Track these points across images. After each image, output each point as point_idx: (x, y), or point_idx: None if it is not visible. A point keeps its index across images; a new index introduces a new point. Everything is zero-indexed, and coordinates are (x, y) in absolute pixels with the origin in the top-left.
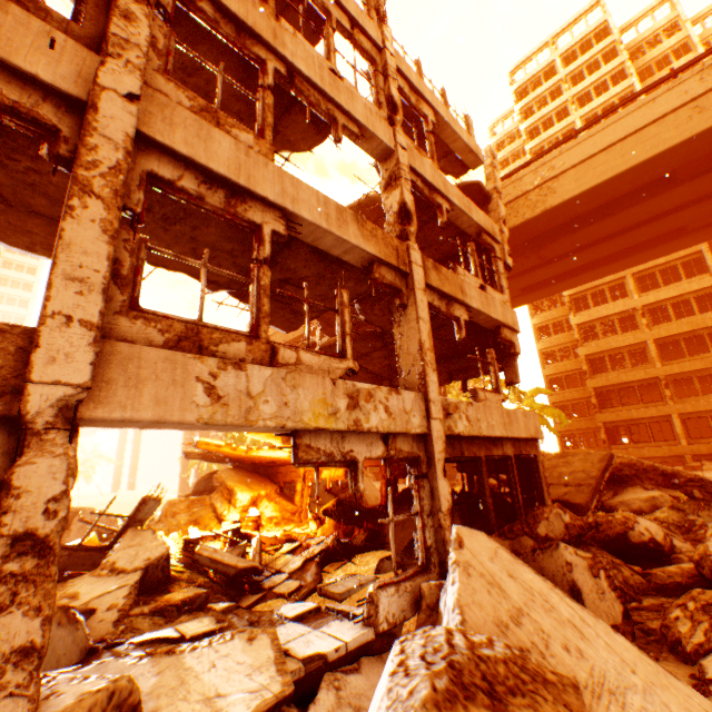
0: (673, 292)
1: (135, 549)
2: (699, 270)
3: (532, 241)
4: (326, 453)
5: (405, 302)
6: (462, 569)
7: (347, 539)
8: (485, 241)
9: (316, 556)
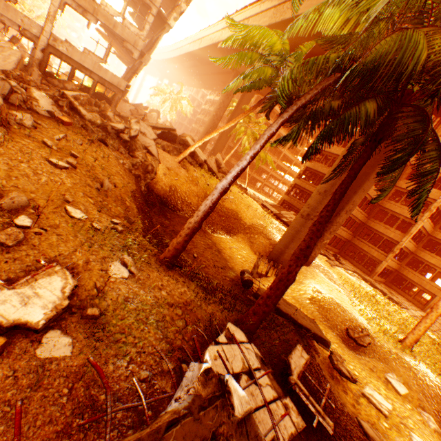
0: None
1: (4, 44)
2: None
3: (294, 46)
4: None
5: None
6: (1, 47)
7: None
8: (145, 2)
9: None
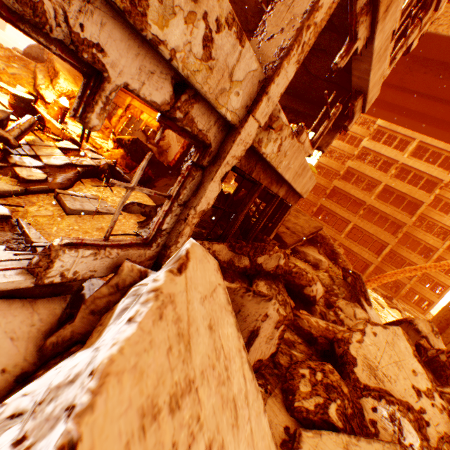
0: (423, 168)
1: None
2: (444, 167)
3: (412, 61)
4: None
5: None
6: (157, 306)
7: (123, 171)
8: None
9: (82, 167)
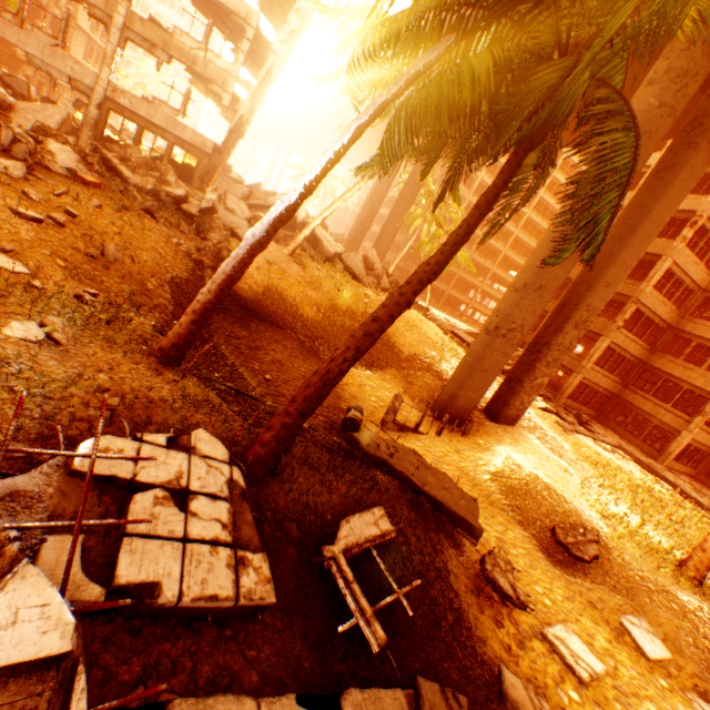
0: None
1: None
2: None
3: None
4: (40, 67)
5: (109, 32)
6: (44, 105)
7: None
8: (236, 23)
9: None
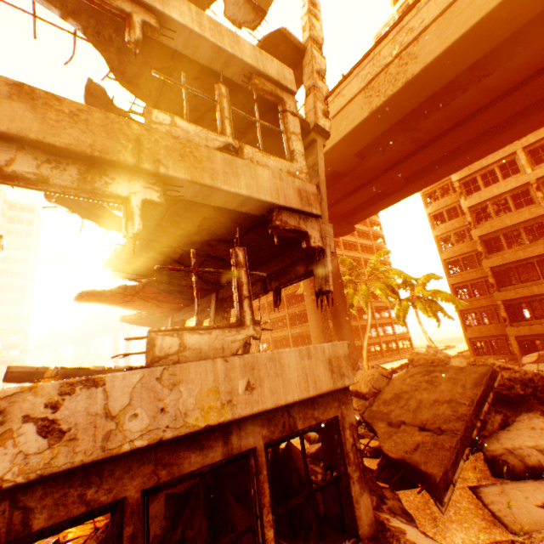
0: None
1: None
2: None
3: (404, 125)
4: None
5: None
6: None
7: (81, 541)
8: (261, 88)
9: None
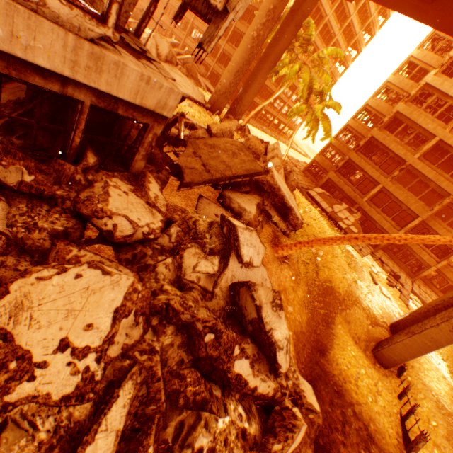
0: None
1: None
2: None
3: None
4: None
5: None
6: None
7: None
8: None
9: None
